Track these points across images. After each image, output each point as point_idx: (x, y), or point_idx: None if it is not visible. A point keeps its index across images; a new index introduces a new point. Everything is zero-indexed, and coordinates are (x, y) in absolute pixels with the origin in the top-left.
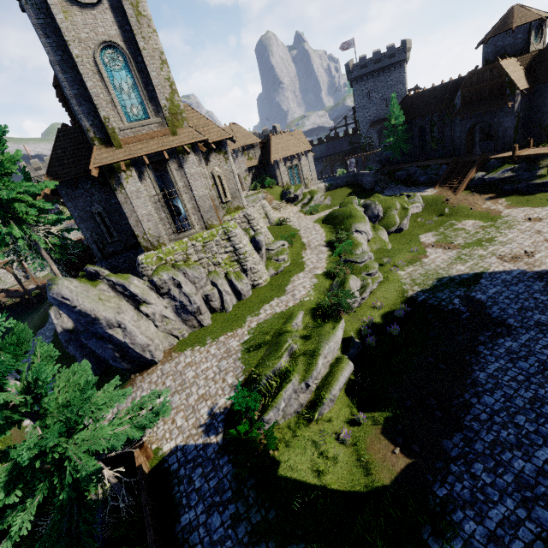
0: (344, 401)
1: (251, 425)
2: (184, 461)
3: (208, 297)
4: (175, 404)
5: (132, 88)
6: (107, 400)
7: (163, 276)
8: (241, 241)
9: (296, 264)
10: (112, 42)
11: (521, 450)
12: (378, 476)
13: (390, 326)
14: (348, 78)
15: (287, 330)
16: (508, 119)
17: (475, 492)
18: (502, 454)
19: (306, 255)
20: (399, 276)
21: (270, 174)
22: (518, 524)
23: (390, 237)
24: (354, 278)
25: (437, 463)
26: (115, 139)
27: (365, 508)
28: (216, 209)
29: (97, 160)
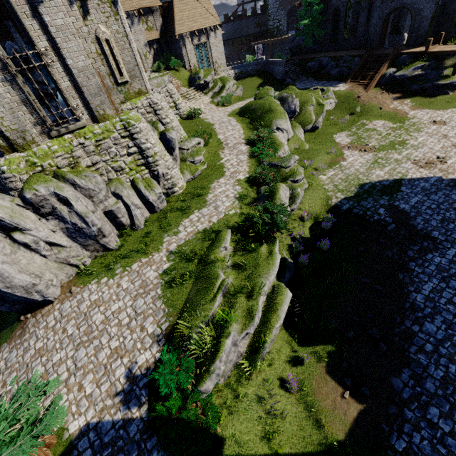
0: (283, 334)
1: (184, 398)
2: (99, 446)
3: (112, 213)
4: (80, 362)
5: None
6: None
7: (39, 191)
8: (147, 138)
9: (215, 166)
10: None
11: None
12: (330, 429)
13: (319, 239)
14: None
15: (216, 259)
16: (428, 6)
17: (436, 444)
18: (455, 394)
19: (224, 156)
20: (321, 181)
21: (174, 52)
22: None
23: (305, 136)
24: (284, 187)
25: (390, 408)
26: None
27: None
28: (107, 91)
29: None
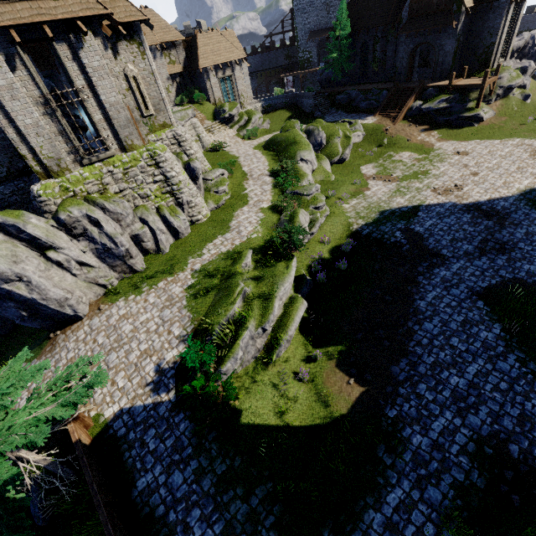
0: (299, 339)
1: (207, 378)
2: (133, 425)
3: (138, 237)
4: (112, 364)
5: None
6: (14, 382)
7: (73, 213)
8: (172, 167)
9: (239, 196)
10: None
11: (456, 368)
12: (335, 407)
13: (338, 261)
14: None
15: (237, 272)
16: (449, 42)
17: (420, 410)
18: (441, 373)
19: (248, 186)
20: (344, 209)
21: (198, 86)
22: (455, 431)
23: (332, 168)
24: (304, 212)
25: (387, 388)
26: None
27: (326, 438)
28: (136, 123)
29: None
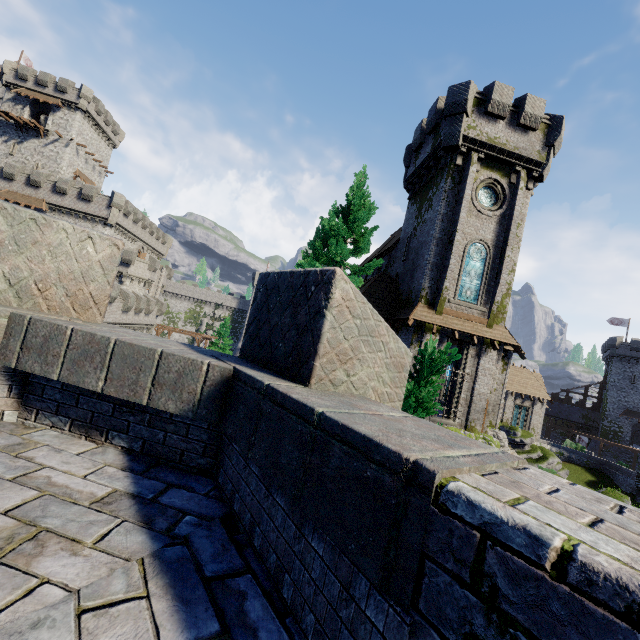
0: None
1: None
2: None
3: None
4: None
5: (477, 277)
6: None
7: None
8: None
9: None
10: (484, 242)
11: None
12: None
13: None
14: (605, 350)
15: None
16: None
17: None
18: None
19: None
20: None
21: None
22: None
23: None
24: None
25: None
26: (440, 306)
27: None
28: (485, 414)
29: (417, 314)
